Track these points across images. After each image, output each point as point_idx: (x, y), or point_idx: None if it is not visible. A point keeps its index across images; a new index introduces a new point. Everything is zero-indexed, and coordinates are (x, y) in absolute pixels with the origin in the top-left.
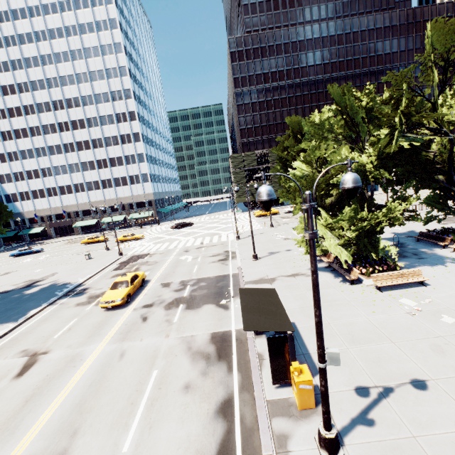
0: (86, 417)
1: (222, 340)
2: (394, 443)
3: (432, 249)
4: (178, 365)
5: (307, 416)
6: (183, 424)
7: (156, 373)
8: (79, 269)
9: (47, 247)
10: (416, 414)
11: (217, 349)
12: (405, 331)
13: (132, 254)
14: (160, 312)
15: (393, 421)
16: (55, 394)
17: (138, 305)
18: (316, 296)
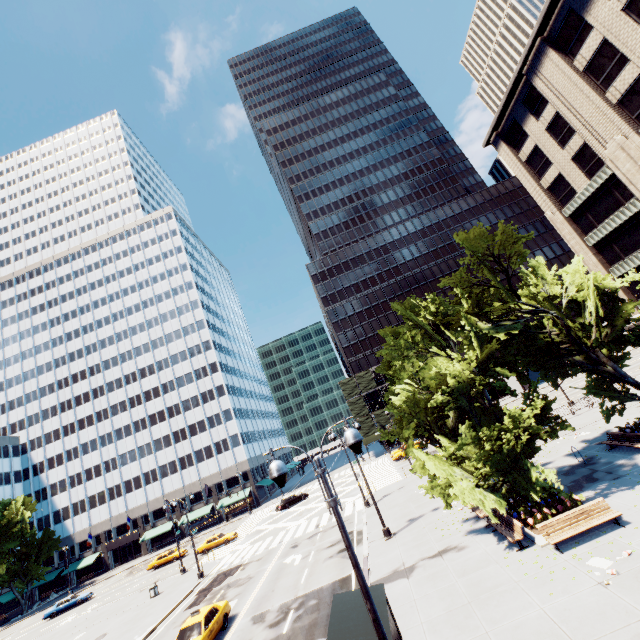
0: None
1: None
2: None
3: (632, 458)
4: None
5: None
6: None
7: None
8: (139, 617)
9: (99, 587)
10: None
11: None
12: (596, 620)
13: (218, 570)
14: None
15: None
16: None
17: None
18: (360, 581)
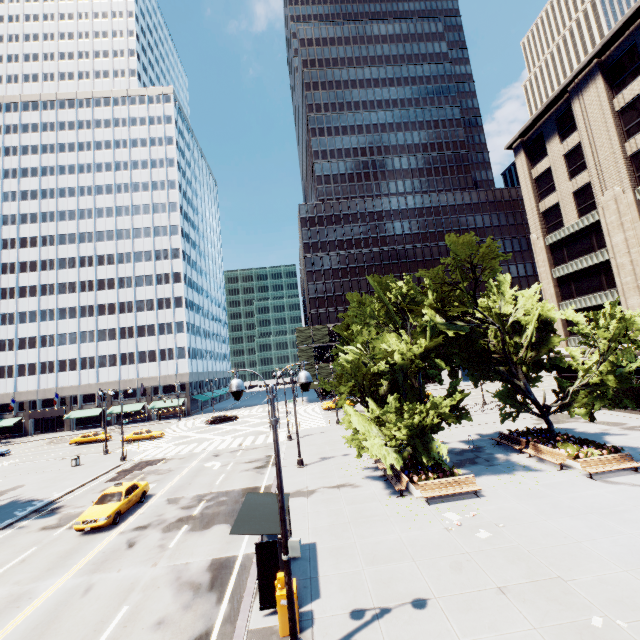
0: None
1: (223, 566)
2: None
3: (508, 455)
4: (157, 599)
5: None
6: None
7: (125, 609)
8: (58, 479)
9: (16, 448)
10: (401, 633)
11: (213, 577)
12: (433, 548)
13: (140, 459)
14: (155, 535)
15: None
16: None
17: (129, 527)
18: (279, 480)
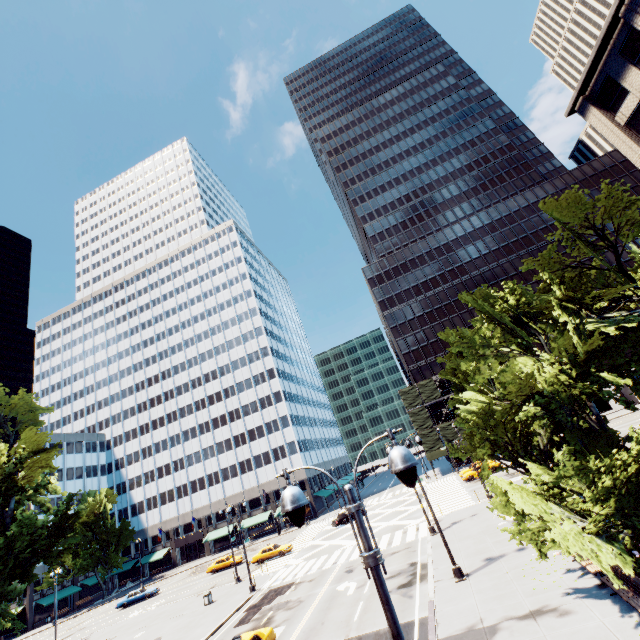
0: None
1: None
2: None
3: None
4: None
5: None
6: None
7: None
8: (191, 626)
9: (165, 583)
10: None
11: None
12: None
13: (269, 586)
14: None
15: None
16: None
17: None
18: None
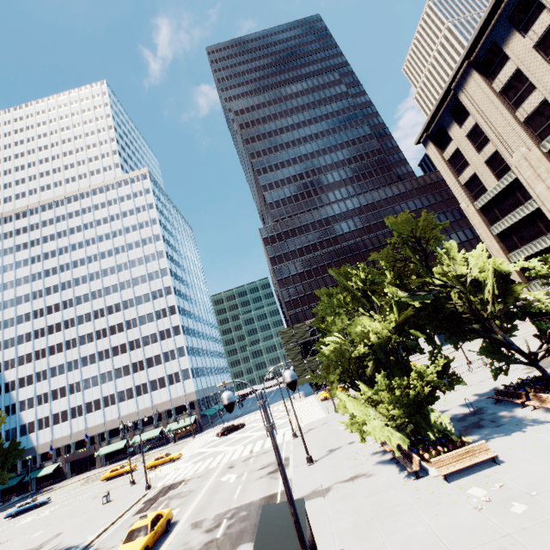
0: None
1: None
2: None
3: (512, 411)
4: None
5: None
6: None
7: None
8: (92, 520)
9: (56, 494)
10: None
11: None
12: (469, 535)
13: (163, 484)
14: None
15: None
16: None
17: None
18: (287, 490)
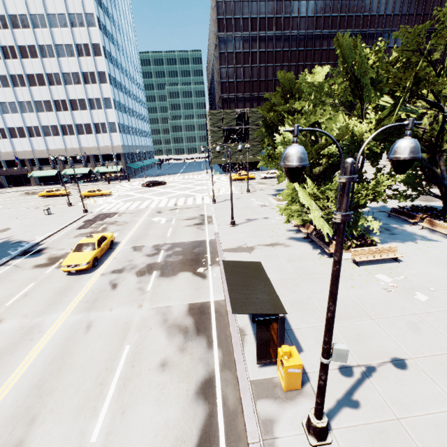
0: (46, 401)
1: (201, 312)
2: (380, 427)
3: (402, 226)
4: (152, 340)
5: (293, 398)
6: (160, 408)
7: (128, 349)
8: (37, 225)
9: None
10: (398, 395)
11: (196, 322)
12: (383, 308)
13: (99, 211)
14: (131, 279)
15: (377, 403)
16: (8, 373)
17: (107, 270)
18: (335, 290)
